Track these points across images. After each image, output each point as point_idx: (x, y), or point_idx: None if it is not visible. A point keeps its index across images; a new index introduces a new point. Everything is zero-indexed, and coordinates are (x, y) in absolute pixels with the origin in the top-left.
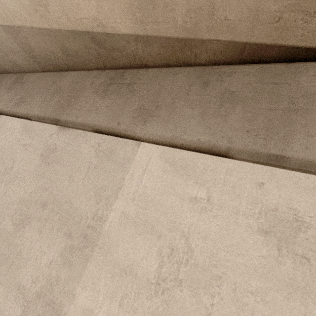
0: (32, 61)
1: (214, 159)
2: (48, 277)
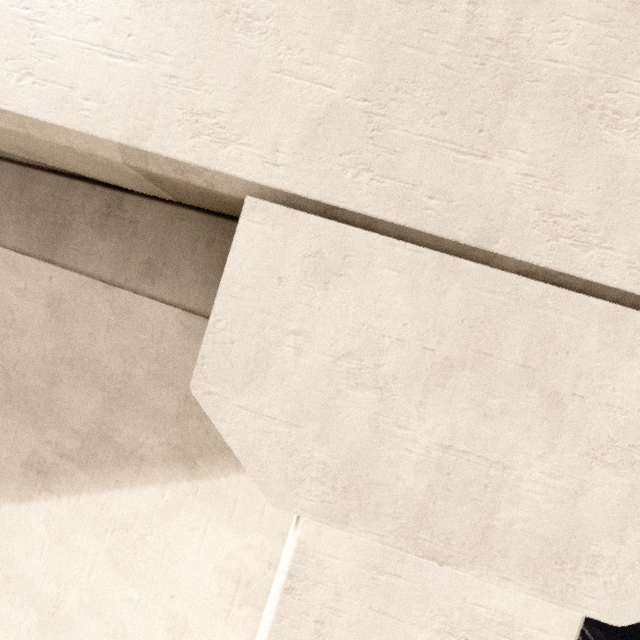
0: None
1: (31, 260)
2: None
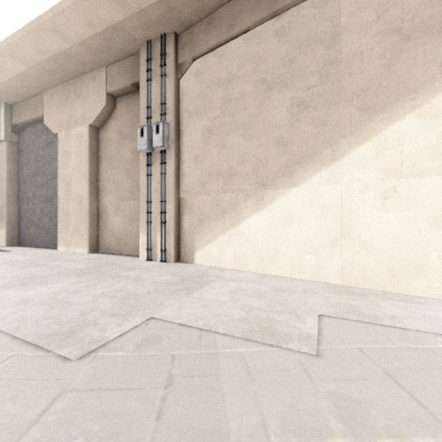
0: None
1: None
2: (323, 60)
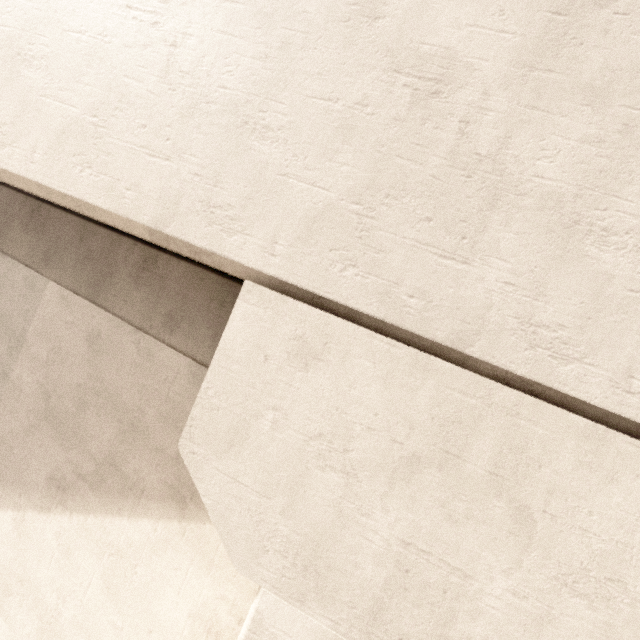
0: None
1: (80, 298)
2: (1, 362)
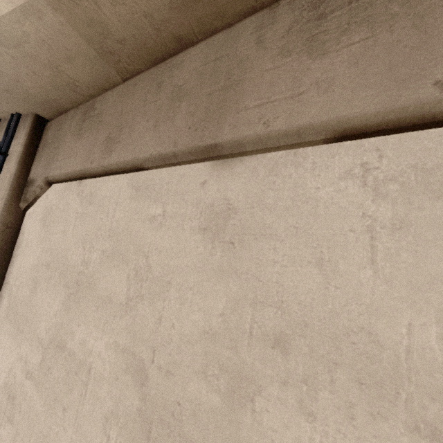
0: (106, 64)
1: None
2: None
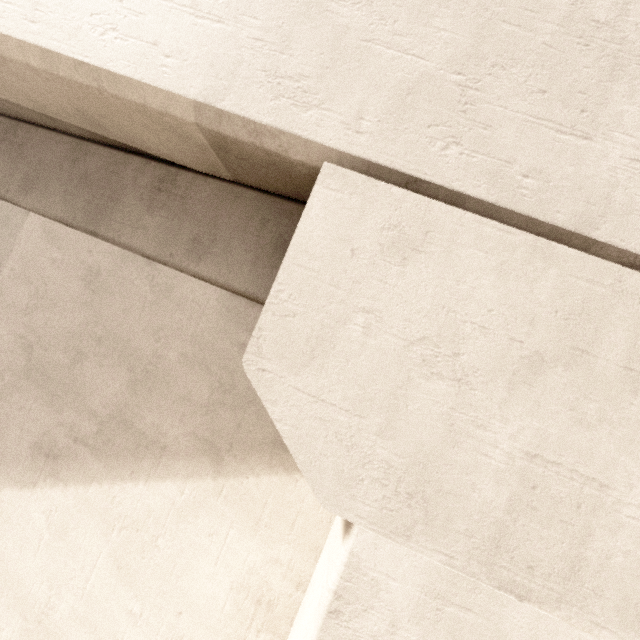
0: None
1: (72, 232)
2: None
